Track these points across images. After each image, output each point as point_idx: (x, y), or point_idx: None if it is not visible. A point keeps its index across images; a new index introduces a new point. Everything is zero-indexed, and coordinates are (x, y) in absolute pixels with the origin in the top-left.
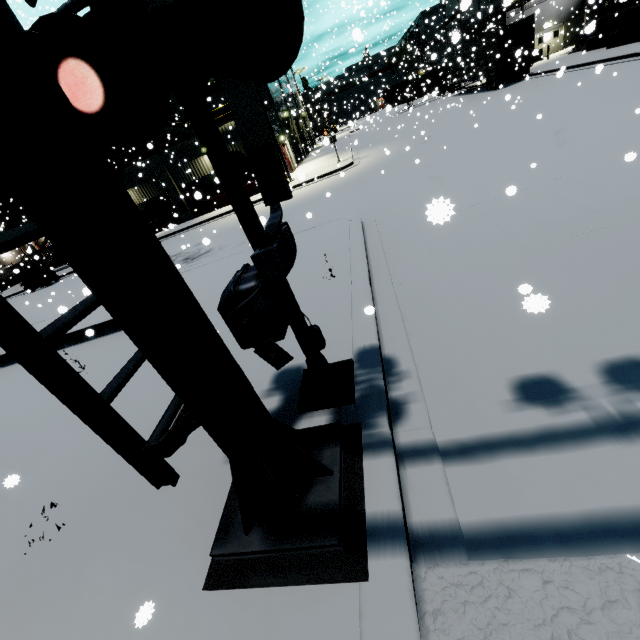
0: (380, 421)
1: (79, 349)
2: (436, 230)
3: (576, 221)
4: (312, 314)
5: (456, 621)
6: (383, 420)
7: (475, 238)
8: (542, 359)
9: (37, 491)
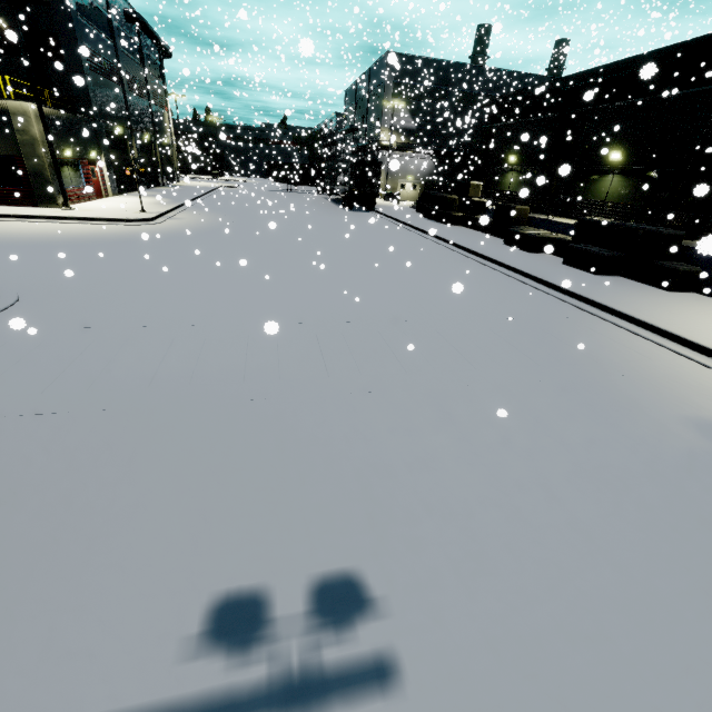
0: None
1: None
2: (22, 347)
3: (120, 389)
4: None
5: None
6: None
7: (21, 377)
8: None
9: None
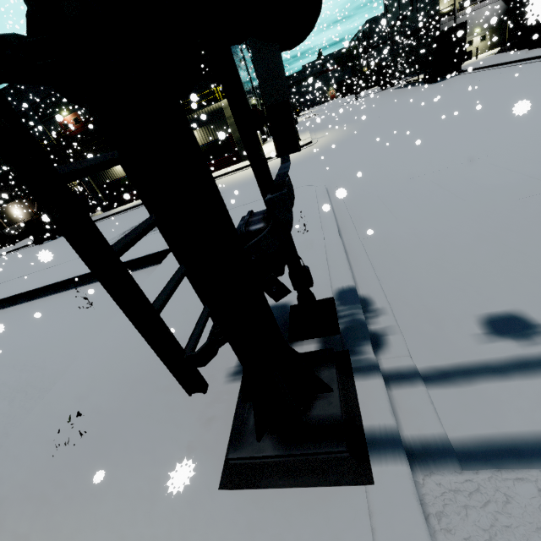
0: (366, 349)
1: (83, 290)
2: (393, 194)
3: (521, 186)
4: None
5: (460, 522)
6: (368, 348)
7: (430, 200)
8: (506, 299)
9: (59, 404)
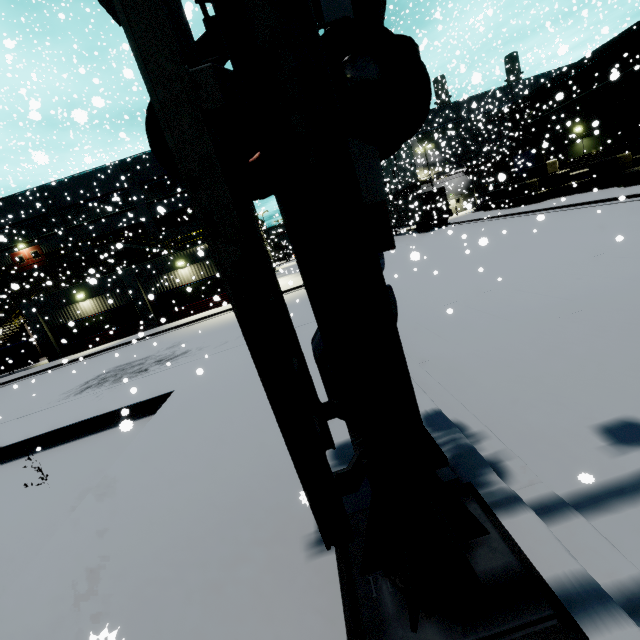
0: (491, 478)
1: (20, 464)
2: (432, 320)
3: (557, 306)
4: None
5: None
6: (494, 476)
7: (474, 323)
8: (610, 407)
9: None
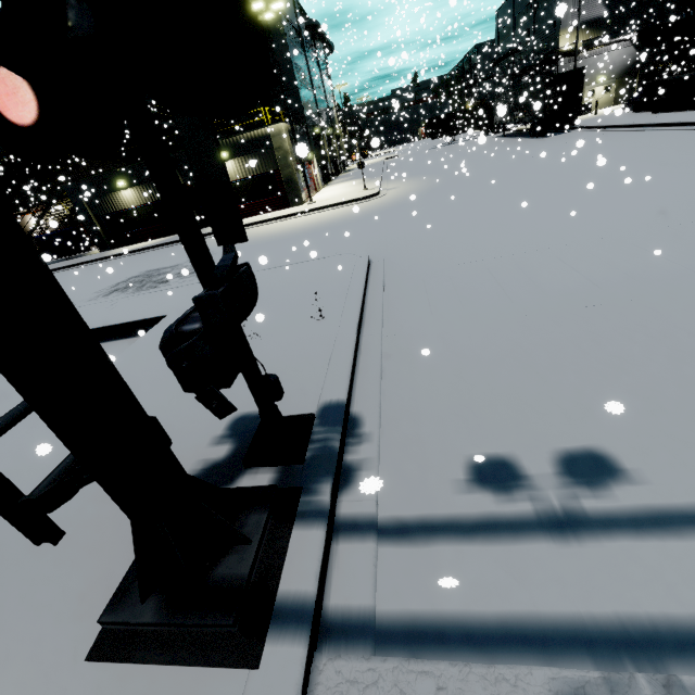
0: (323, 488)
1: None
2: (441, 281)
3: (577, 293)
4: (290, 356)
5: None
6: (326, 487)
7: (476, 296)
8: (505, 439)
9: None
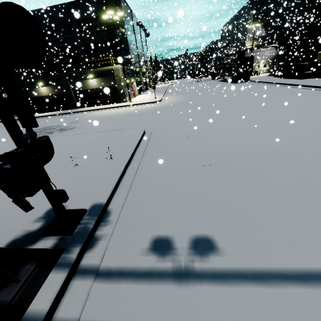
0: (75, 250)
1: None
2: (172, 145)
3: (226, 157)
4: (89, 177)
5: None
6: (76, 249)
7: (184, 154)
8: (172, 228)
9: None
